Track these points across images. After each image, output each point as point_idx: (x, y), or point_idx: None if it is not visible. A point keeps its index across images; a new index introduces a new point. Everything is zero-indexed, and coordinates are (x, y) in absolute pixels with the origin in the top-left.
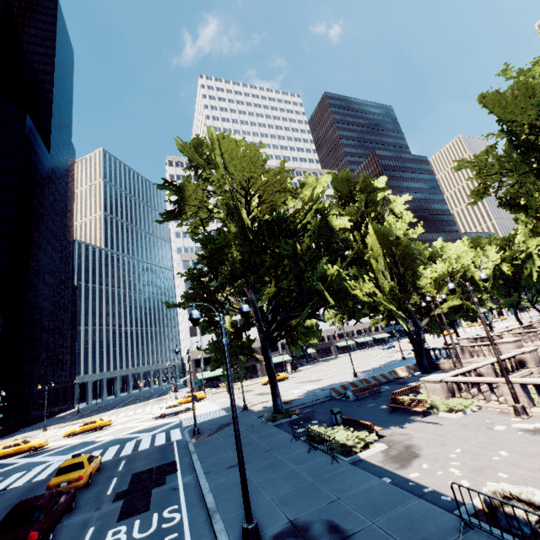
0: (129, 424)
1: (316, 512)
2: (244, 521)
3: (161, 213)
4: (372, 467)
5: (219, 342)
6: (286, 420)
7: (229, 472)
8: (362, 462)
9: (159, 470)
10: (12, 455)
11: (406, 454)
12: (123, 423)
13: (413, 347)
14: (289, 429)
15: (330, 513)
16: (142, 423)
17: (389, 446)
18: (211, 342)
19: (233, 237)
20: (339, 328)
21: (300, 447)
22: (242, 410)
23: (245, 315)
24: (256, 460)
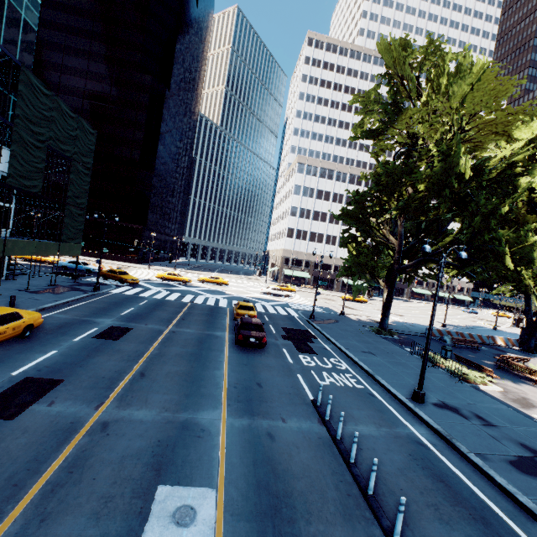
0: (242, 290)
1: (459, 404)
2: (415, 387)
3: (364, 131)
4: (494, 398)
5: (357, 260)
6: (389, 337)
7: (365, 354)
8: (482, 391)
9: (301, 332)
10: (172, 280)
11: (524, 402)
12: (236, 287)
13: (527, 325)
14: (396, 344)
15: (472, 409)
16: (252, 293)
17: (504, 391)
18: (350, 257)
19: (430, 175)
20: (446, 280)
21: (418, 361)
22: (339, 314)
23: (462, 261)
24: (383, 355)
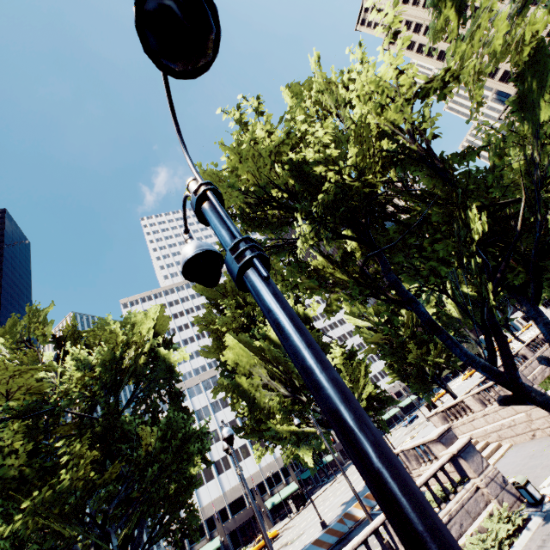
0: None
1: None
2: None
3: None
4: None
5: None
6: None
7: None
8: None
9: None
10: None
11: None
12: None
13: None
14: None
15: None
16: None
17: None
18: None
19: None
20: None
21: None
22: None
23: None
24: None
